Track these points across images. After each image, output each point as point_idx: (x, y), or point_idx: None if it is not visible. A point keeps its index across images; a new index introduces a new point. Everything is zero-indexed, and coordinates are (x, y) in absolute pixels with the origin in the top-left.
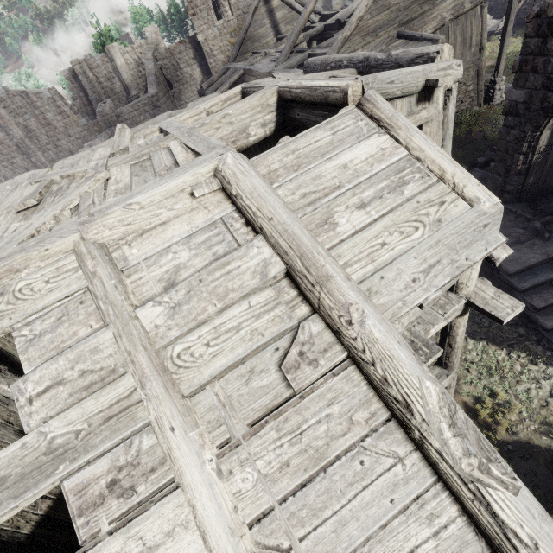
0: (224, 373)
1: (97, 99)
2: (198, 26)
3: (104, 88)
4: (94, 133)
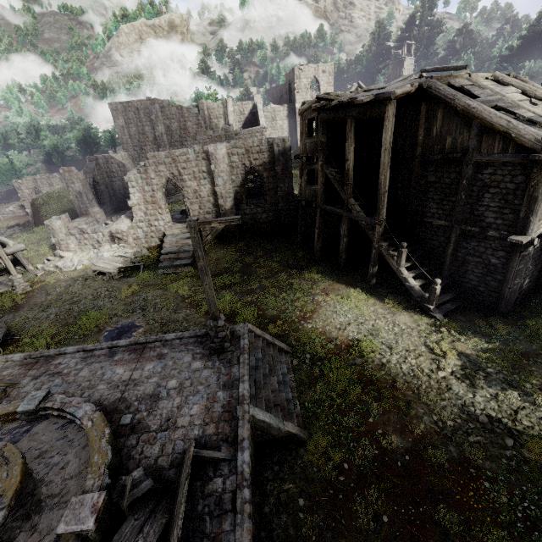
0: (518, 101)
1: (206, 127)
2: (298, 99)
3: (212, 123)
4: (213, 142)
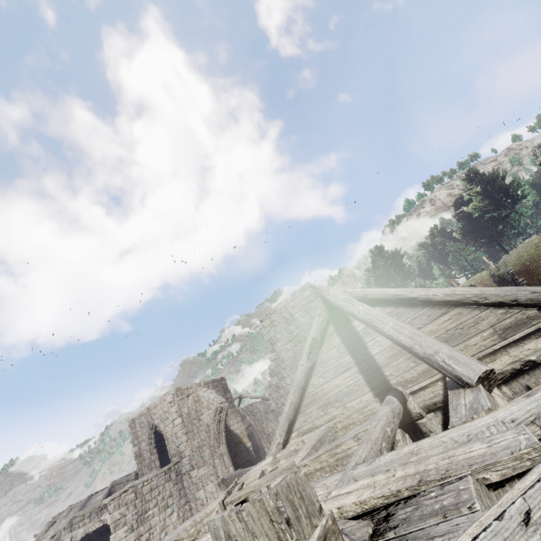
0: None
1: None
2: None
3: None
4: None
